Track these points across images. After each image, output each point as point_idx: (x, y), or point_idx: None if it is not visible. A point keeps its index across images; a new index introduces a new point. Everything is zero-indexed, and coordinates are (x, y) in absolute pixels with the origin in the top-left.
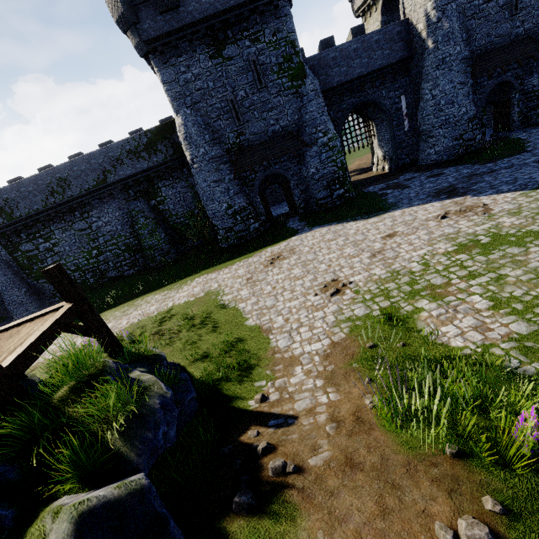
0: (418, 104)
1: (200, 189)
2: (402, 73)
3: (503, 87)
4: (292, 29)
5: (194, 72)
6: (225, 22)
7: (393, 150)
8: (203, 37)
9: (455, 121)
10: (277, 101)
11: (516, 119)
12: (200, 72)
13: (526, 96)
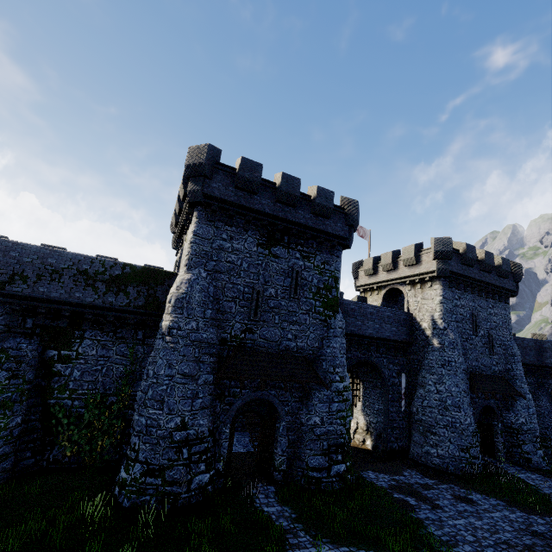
0: (412, 388)
1: (152, 375)
2: (401, 352)
3: (484, 409)
4: (339, 268)
5: (235, 245)
6: (286, 229)
7: (385, 426)
8: (261, 226)
9: (461, 428)
10: (303, 318)
11: (501, 449)
12: (241, 249)
13: (506, 429)
